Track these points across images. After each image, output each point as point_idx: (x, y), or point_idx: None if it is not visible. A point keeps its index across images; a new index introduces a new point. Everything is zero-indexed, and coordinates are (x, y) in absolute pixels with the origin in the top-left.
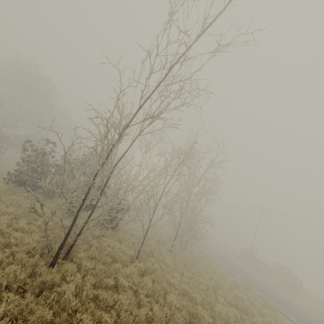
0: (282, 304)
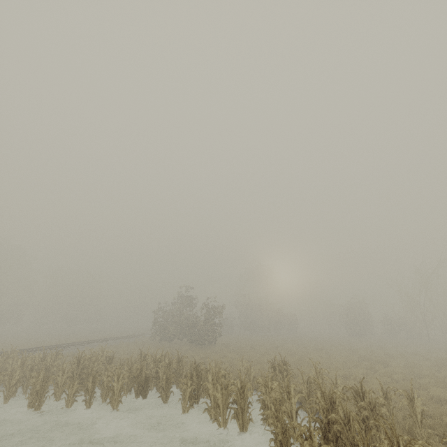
0: None
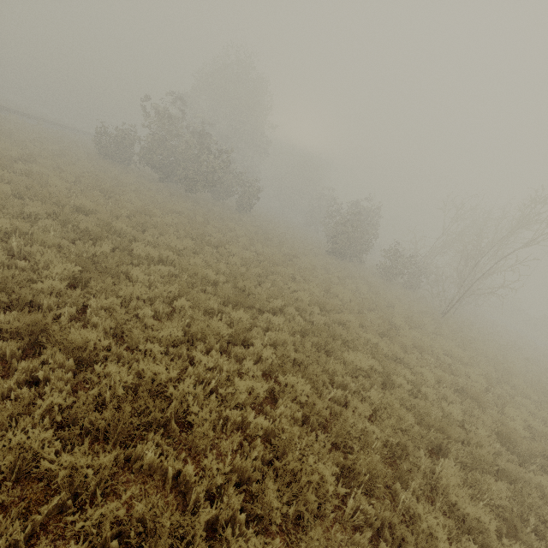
0: None
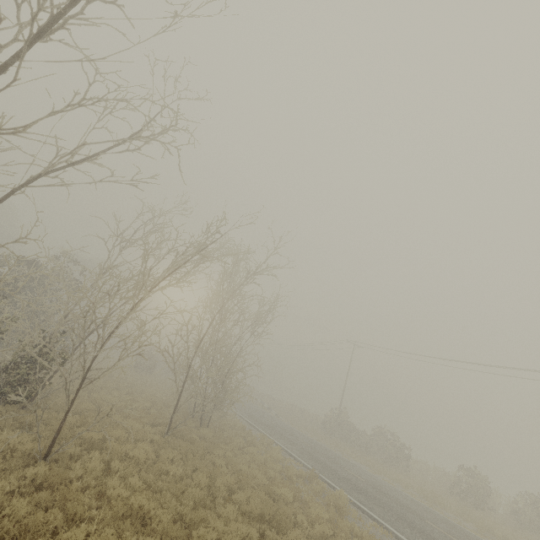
0: (367, 493)
